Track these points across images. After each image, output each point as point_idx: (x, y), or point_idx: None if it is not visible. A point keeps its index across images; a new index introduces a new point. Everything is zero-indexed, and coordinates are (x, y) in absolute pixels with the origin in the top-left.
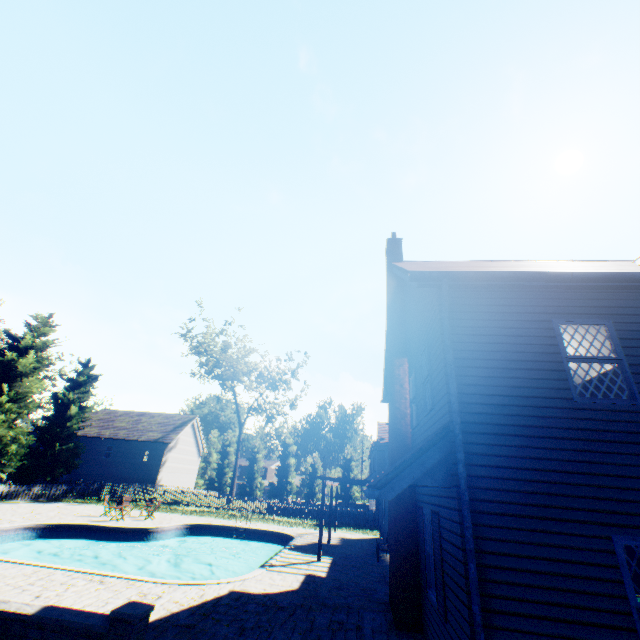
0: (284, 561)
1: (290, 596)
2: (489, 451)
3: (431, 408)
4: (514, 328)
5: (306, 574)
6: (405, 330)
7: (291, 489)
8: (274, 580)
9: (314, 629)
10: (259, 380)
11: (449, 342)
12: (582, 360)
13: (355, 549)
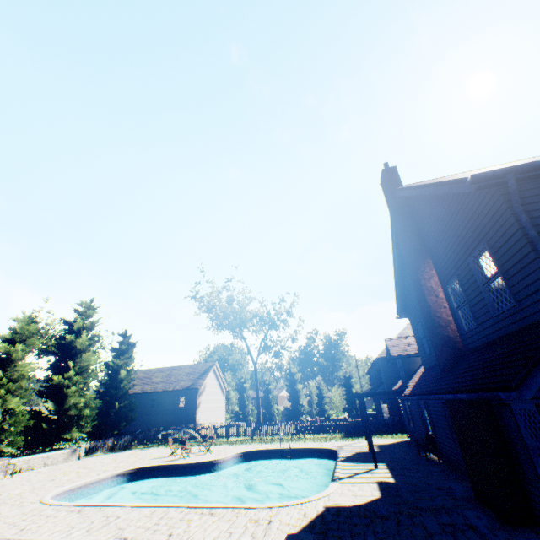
0: (347, 473)
1: (381, 505)
2: None
3: (514, 305)
4: None
5: (376, 482)
6: (424, 246)
7: (304, 410)
8: (354, 491)
9: (432, 534)
10: (260, 323)
11: (535, 233)
12: None
13: (397, 453)
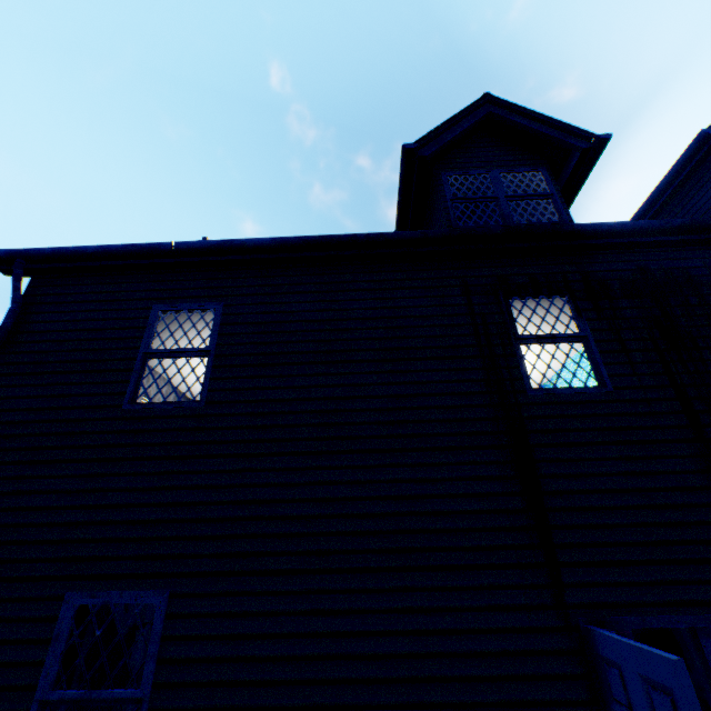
0: None
1: None
2: None
3: None
4: (102, 320)
5: None
6: None
7: None
8: None
9: None
10: None
11: None
12: (167, 355)
13: None
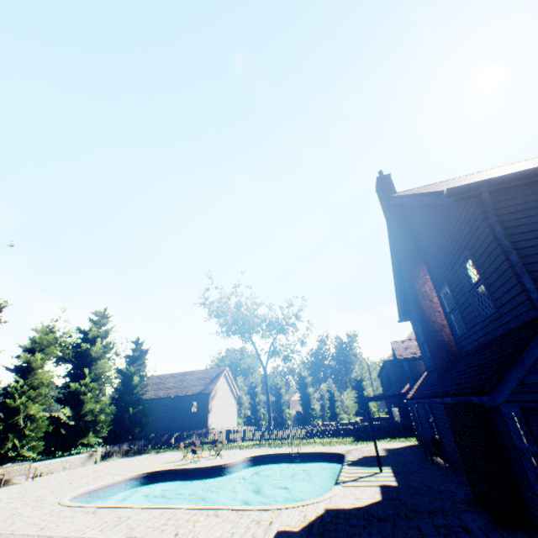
0: (351, 476)
1: (380, 507)
2: None
3: (495, 311)
4: None
5: (379, 485)
6: (418, 251)
7: (315, 414)
8: (355, 494)
9: (425, 535)
10: (269, 328)
11: (508, 243)
12: None
13: (404, 457)
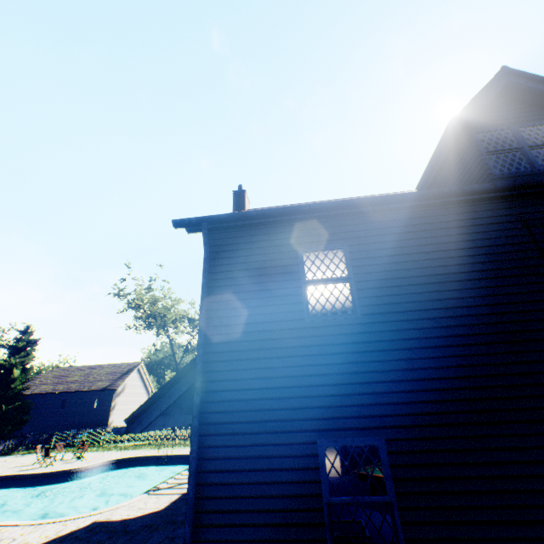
0: (173, 483)
1: (147, 518)
2: (227, 377)
3: None
4: (266, 261)
5: (183, 493)
6: None
7: None
8: (146, 504)
9: None
10: (192, 325)
11: (205, 280)
12: (319, 283)
13: None
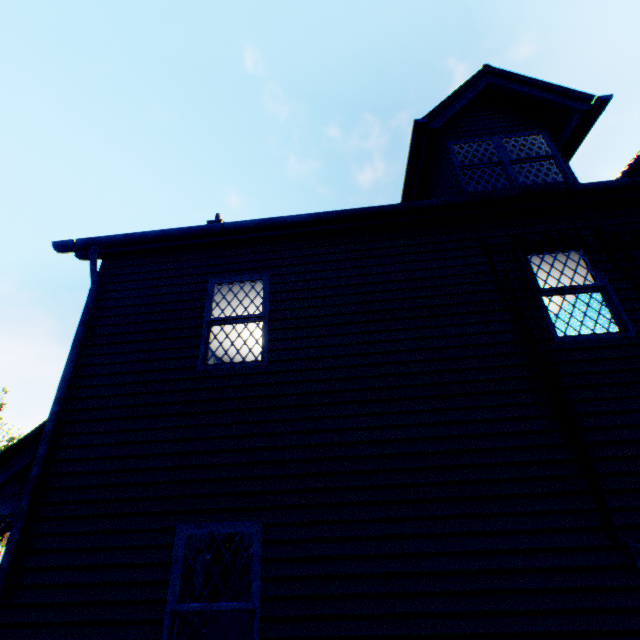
0: None
1: None
2: (83, 442)
3: None
4: (167, 294)
5: None
6: None
7: None
8: None
9: None
10: None
11: (83, 318)
12: (227, 322)
13: None
